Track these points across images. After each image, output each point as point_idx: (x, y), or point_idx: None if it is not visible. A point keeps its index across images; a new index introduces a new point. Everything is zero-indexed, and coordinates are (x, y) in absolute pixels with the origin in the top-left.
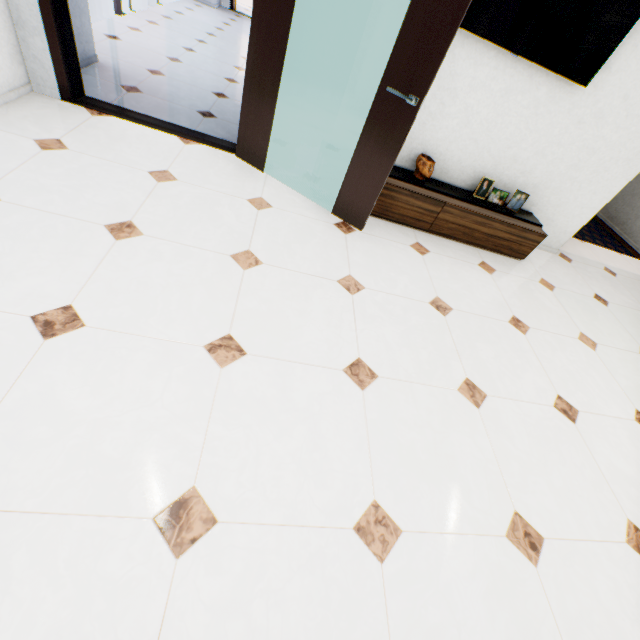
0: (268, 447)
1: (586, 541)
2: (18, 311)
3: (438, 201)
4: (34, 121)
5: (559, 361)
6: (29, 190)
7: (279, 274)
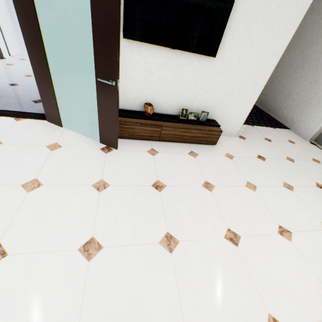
0: None
1: None
2: None
3: (157, 125)
4: None
5: (231, 204)
6: None
7: (52, 190)
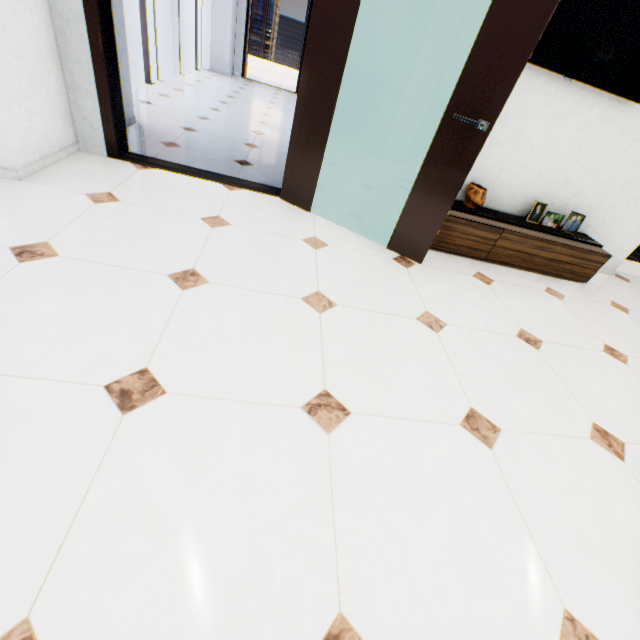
0: (412, 540)
1: None
2: (89, 380)
3: (496, 228)
4: (84, 177)
5: None
6: (86, 243)
7: (356, 315)
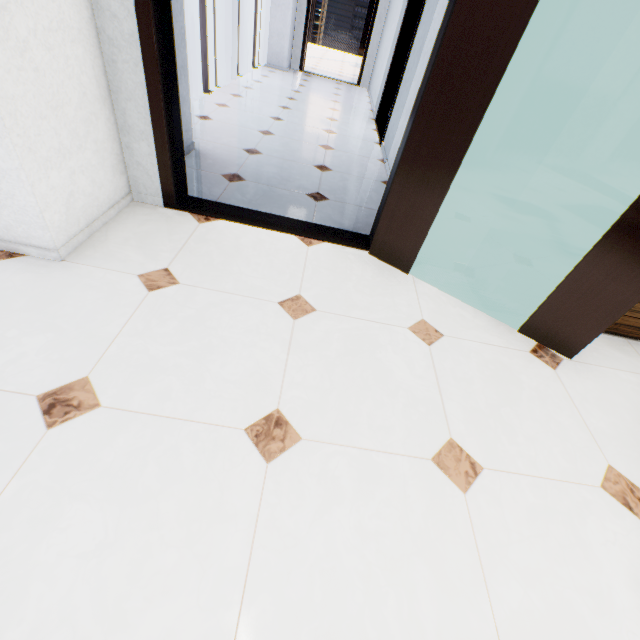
0: None
1: None
2: None
3: None
4: (136, 244)
5: None
6: (137, 373)
7: (515, 490)
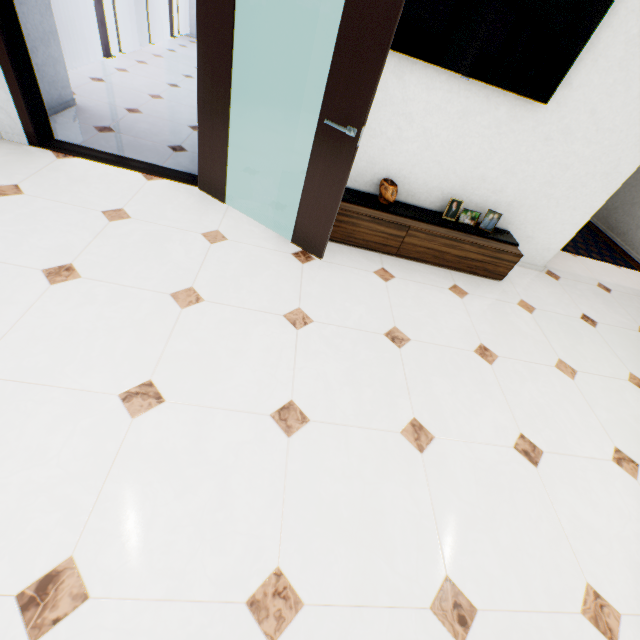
0: (166, 507)
1: (530, 612)
2: None
3: (402, 225)
4: None
5: (528, 393)
6: None
7: (220, 311)
